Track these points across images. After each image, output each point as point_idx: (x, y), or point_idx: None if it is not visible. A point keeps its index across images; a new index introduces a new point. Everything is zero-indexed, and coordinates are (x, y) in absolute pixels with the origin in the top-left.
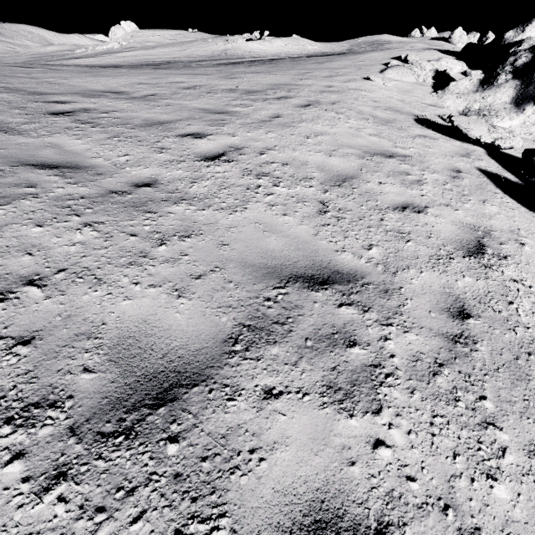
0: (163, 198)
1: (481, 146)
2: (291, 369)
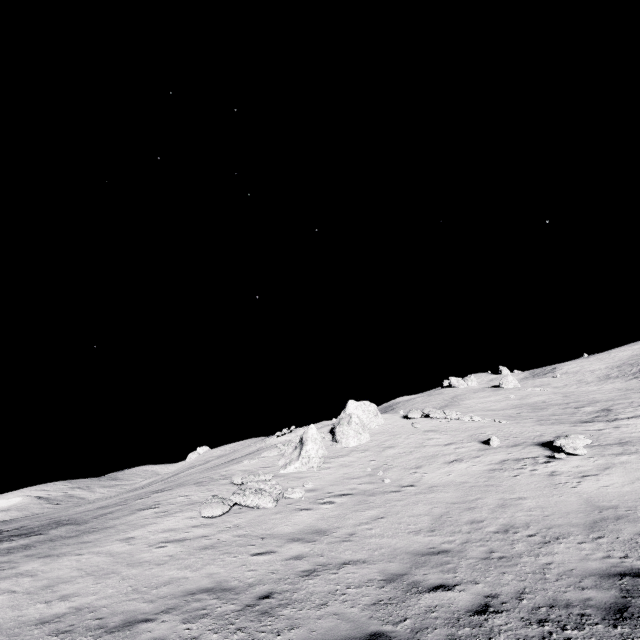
0: (55, 538)
1: None
2: (37, 556)
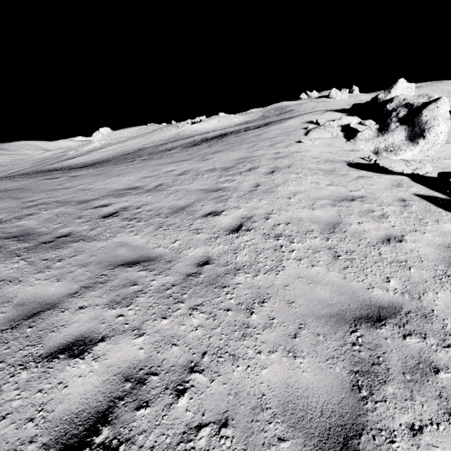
0: (224, 272)
1: (404, 175)
2: (412, 403)
